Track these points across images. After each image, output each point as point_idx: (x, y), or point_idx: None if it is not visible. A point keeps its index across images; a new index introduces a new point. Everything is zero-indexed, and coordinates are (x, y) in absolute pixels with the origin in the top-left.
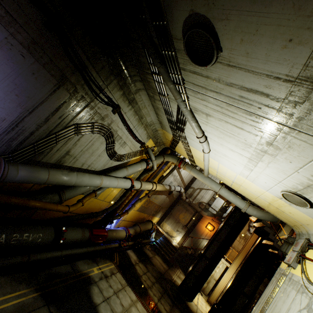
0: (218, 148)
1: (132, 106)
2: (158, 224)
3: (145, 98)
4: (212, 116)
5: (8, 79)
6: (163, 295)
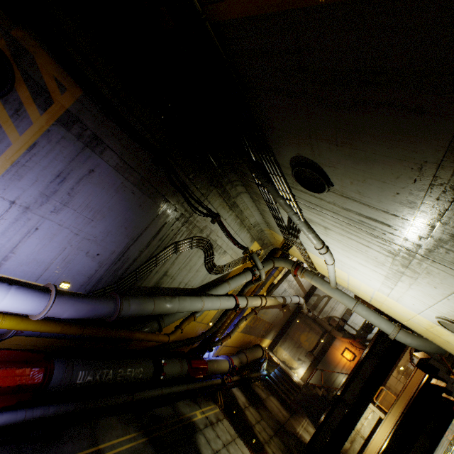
0: (345, 260)
1: (233, 211)
2: (270, 349)
3: (247, 200)
4: (331, 230)
5: (120, 216)
6: None
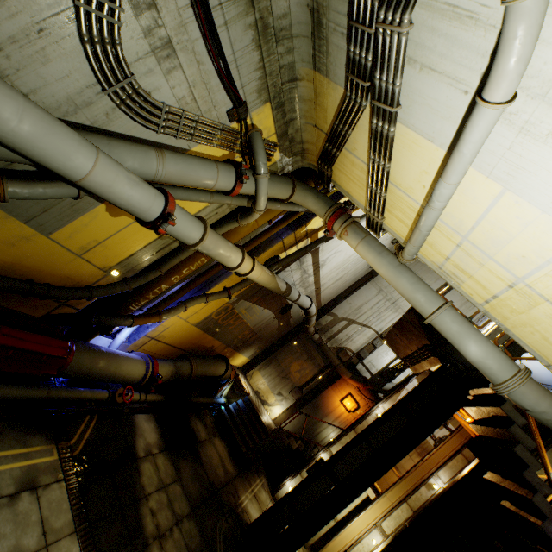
0: None
1: None
2: (244, 370)
3: None
4: None
5: None
6: None
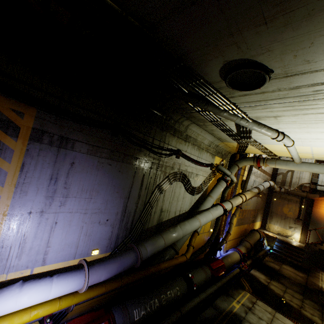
0: (304, 136)
1: (188, 142)
2: (262, 228)
3: (195, 129)
4: (282, 116)
5: (109, 185)
6: (322, 312)
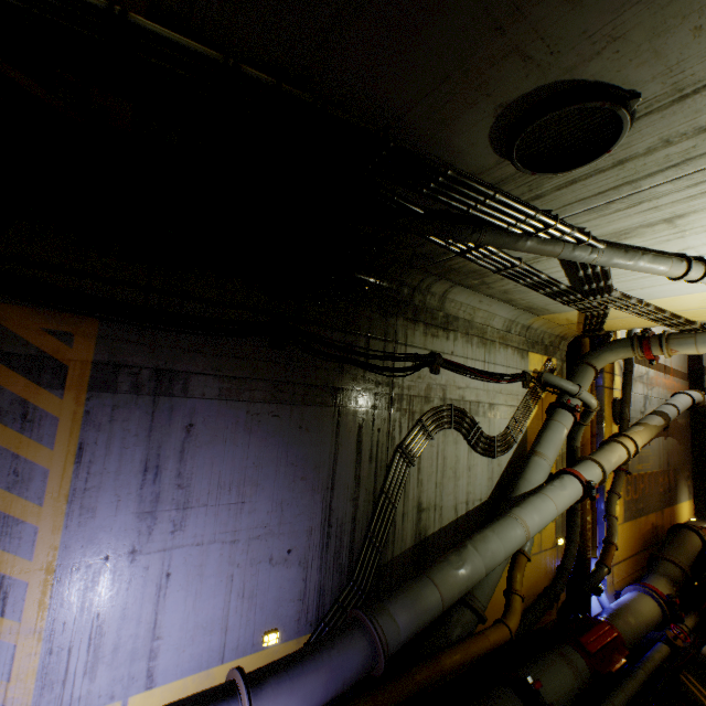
0: None
1: (454, 331)
2: (702, 516)
3: (463, 297)
4: (689, 213)
5: (280, 465)
6: None
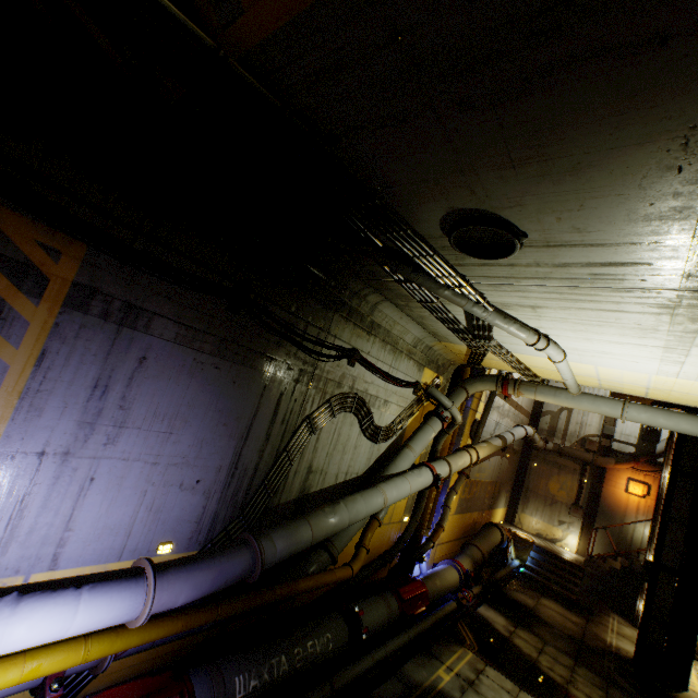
0: (583, 346)
1: (375, 335)
2: (509, 521)
3: (390, 311)
4: (544, 307)
5: (210, 410)
6: (607, 691)
